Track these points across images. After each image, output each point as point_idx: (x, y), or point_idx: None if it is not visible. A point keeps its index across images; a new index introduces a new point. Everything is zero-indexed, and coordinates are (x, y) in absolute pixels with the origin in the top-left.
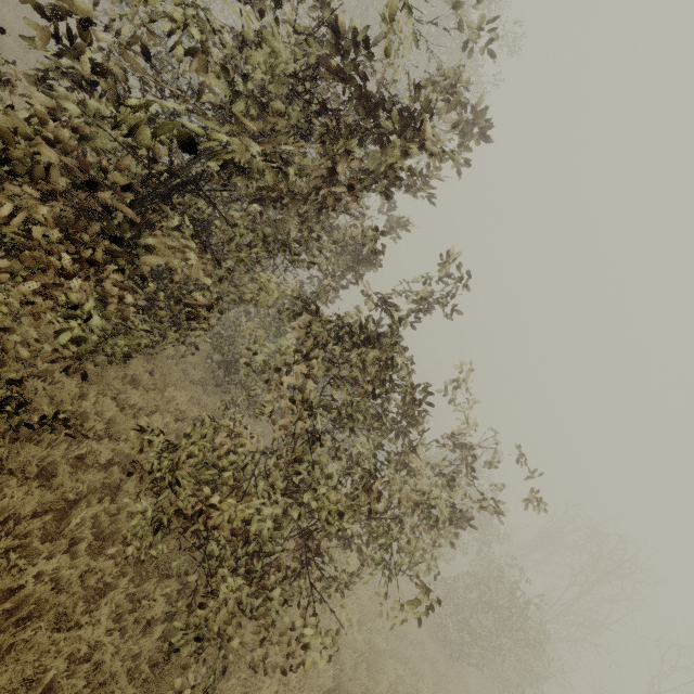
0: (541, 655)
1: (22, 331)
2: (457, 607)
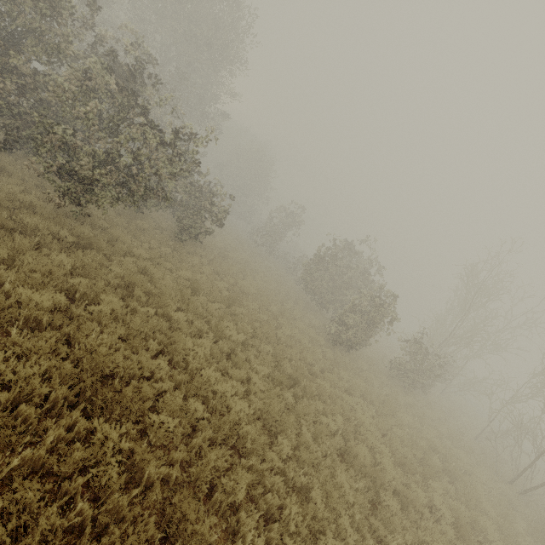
0: (427, 348)
1: (18, 164)
2: (343, 324)
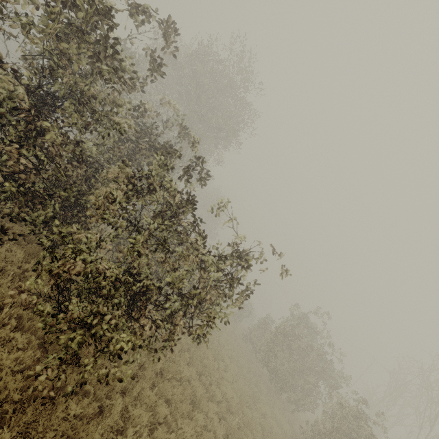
0: None
1: None
2: None
